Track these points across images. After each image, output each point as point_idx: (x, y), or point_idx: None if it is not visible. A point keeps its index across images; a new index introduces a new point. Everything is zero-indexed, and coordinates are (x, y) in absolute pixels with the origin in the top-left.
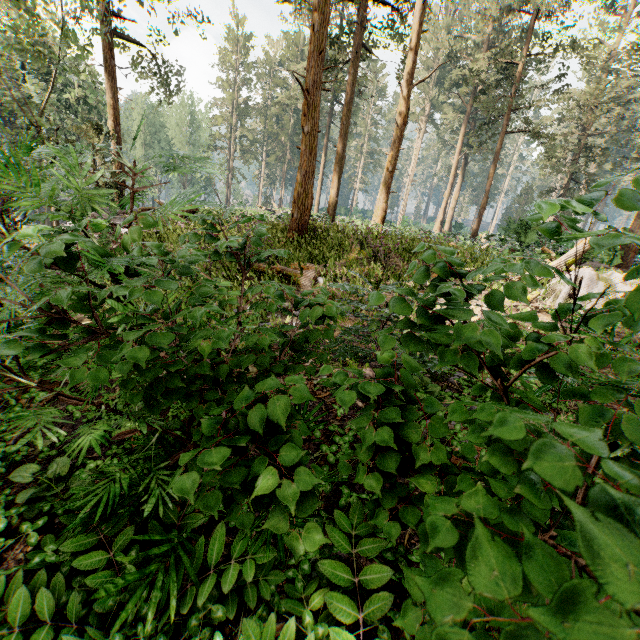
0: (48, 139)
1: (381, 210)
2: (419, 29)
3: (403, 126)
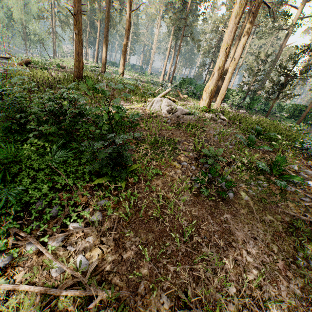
0: None
1: (121, 69)
2: None
3: (128, 31)
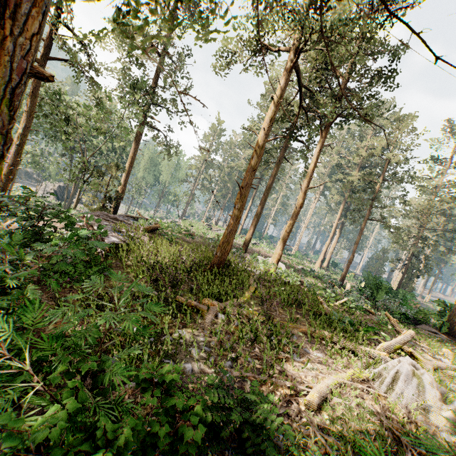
0: (88, 169)
1: (278, 254)
2: (316, 161)
3: (300, 208)
